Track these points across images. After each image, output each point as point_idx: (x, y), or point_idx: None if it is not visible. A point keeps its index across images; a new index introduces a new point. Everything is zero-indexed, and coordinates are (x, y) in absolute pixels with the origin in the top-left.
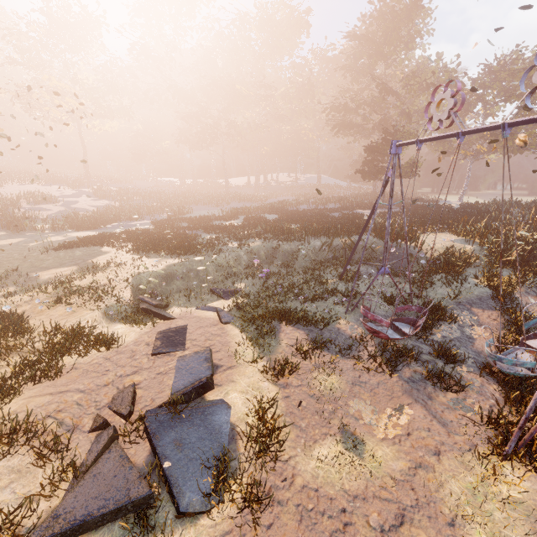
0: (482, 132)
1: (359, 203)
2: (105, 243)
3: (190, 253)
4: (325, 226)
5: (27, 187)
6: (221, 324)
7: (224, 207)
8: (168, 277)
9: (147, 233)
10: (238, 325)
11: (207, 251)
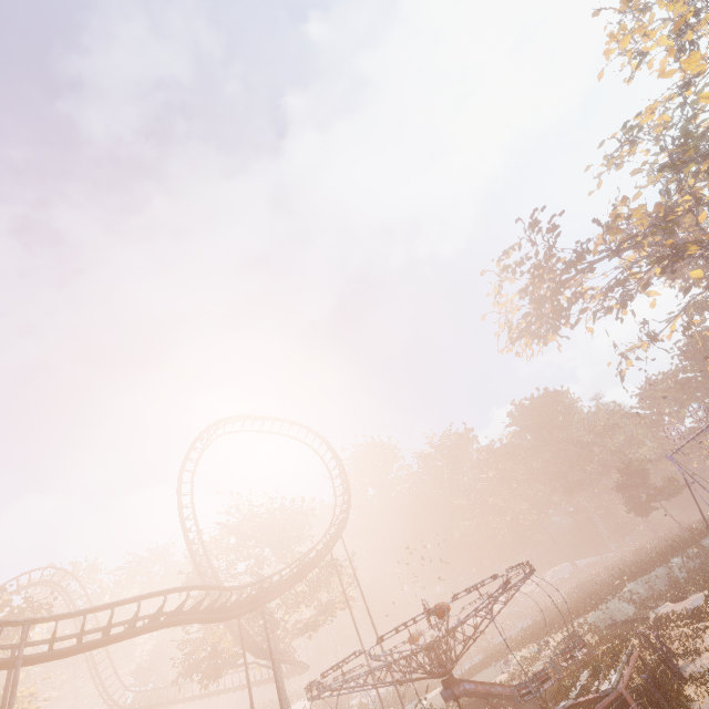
0: (694, 432)
1: (658, 545)
2: (492, 662)
3: (590, 609)
4: (662, 554)
5: (297, 706)
6: (684, 600)
7: (515, 630)
8: (601, 621)
9: (513, 643)
10: (695, 594)
11: (601, 601)
